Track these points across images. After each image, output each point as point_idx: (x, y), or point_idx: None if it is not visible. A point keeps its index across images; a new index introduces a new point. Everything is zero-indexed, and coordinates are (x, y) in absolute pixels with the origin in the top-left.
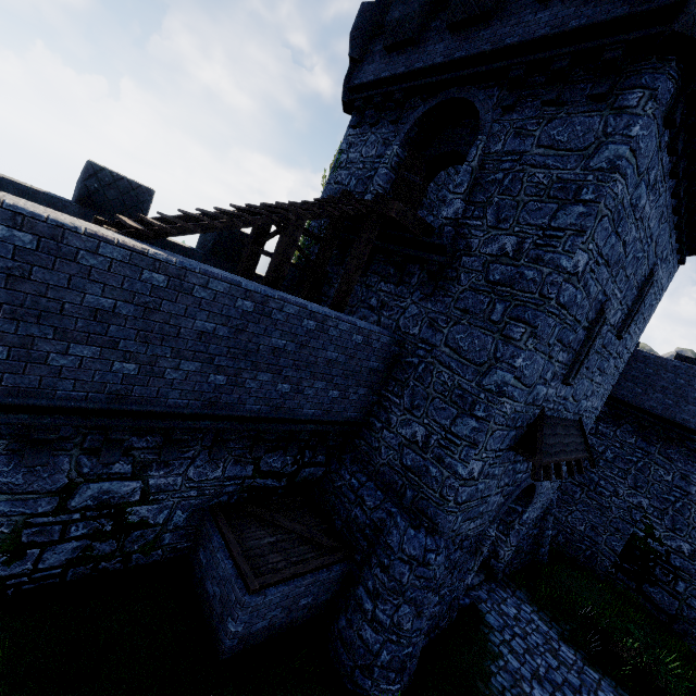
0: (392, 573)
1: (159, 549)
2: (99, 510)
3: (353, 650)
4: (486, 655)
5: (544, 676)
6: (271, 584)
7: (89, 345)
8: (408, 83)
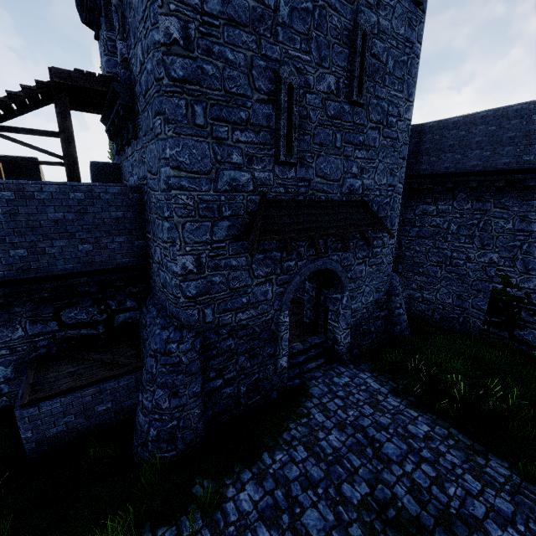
0: (146, 368)
1: (3, 397)
2: None
3: (137, 434)
4: (291, 417)
5: (349, 424)
6: (44, 398)
7: None
8: None
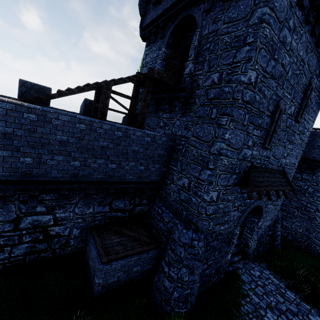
0: (175, 252)
1: (69, 247)
2: (34, 229)
3: (161, 292)
4: (239, 295)
5: (274, 307)
6: (114, 259)
7: (5, 150)
8: (164, 16)
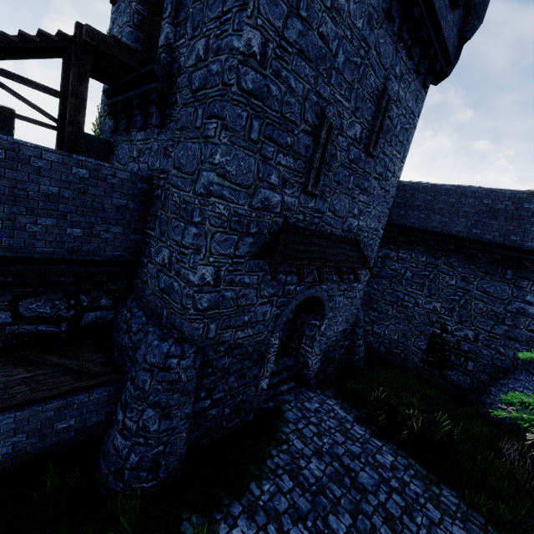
0: (136, 383)
1: None
2: None
3: (109, 459)
4: (271, 443)
5: (326, 452)
6: None
7: None
8: None
